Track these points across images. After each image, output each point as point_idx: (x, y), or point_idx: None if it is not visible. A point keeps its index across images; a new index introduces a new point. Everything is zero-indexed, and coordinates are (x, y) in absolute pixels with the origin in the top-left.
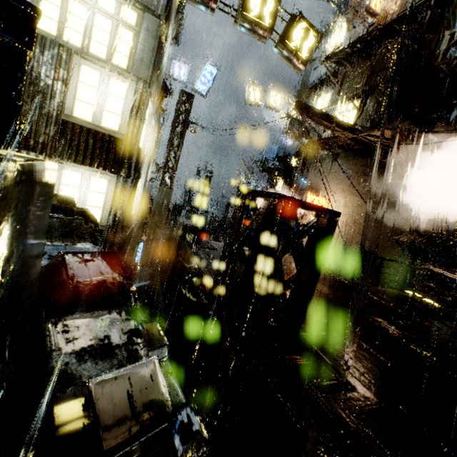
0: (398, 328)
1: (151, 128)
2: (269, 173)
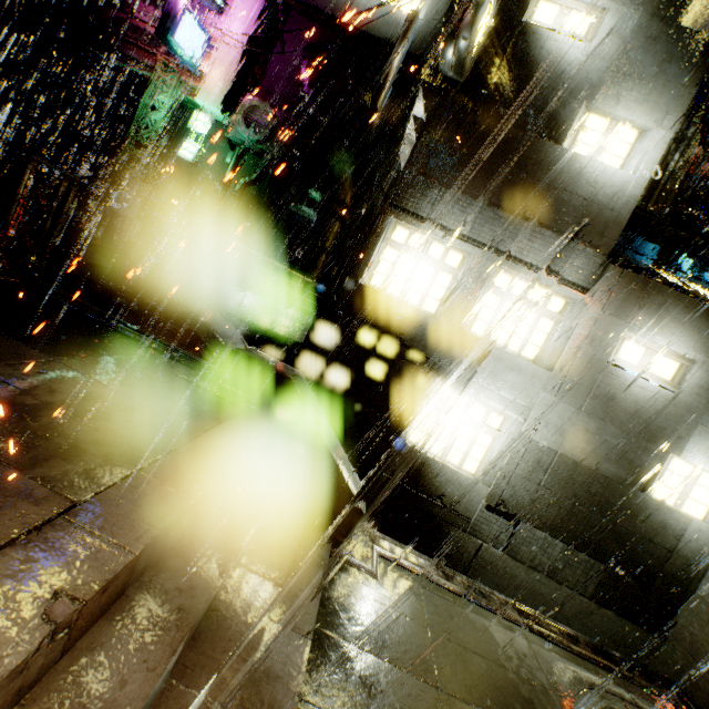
0: None
1: (564, 304)
2: None
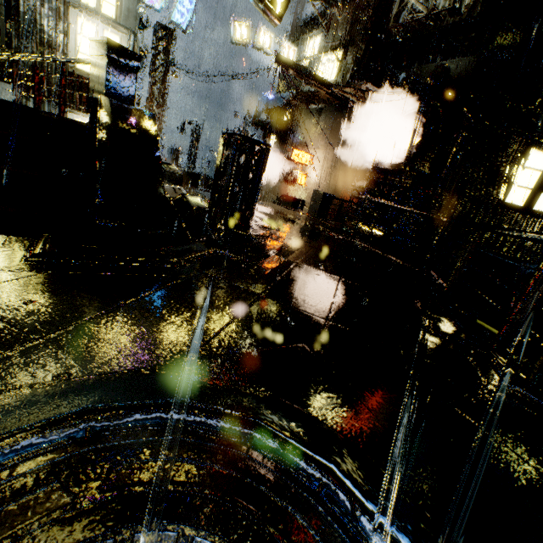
0: (326, 229)
1: None
2: (261, 128)
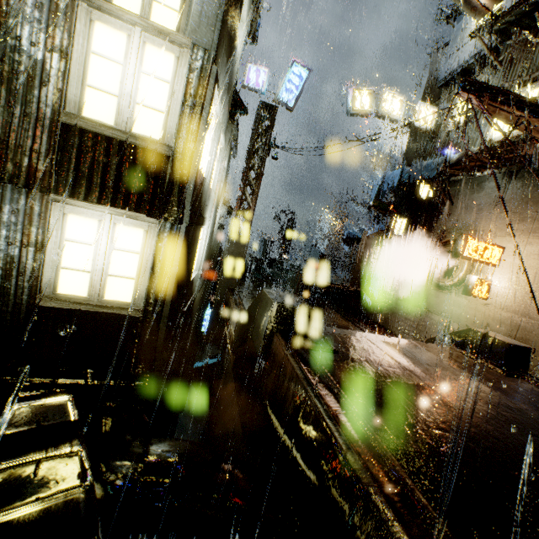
0: None
1: (219, 150)
2: (383, 210)
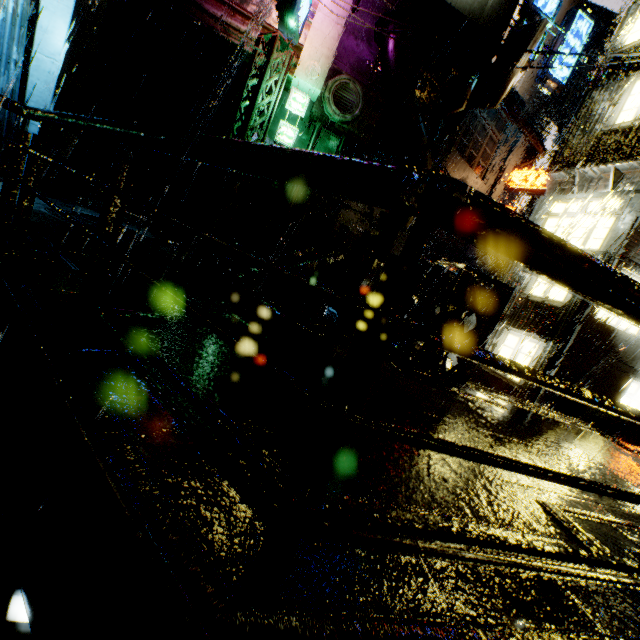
0: None
1: None
2: None
